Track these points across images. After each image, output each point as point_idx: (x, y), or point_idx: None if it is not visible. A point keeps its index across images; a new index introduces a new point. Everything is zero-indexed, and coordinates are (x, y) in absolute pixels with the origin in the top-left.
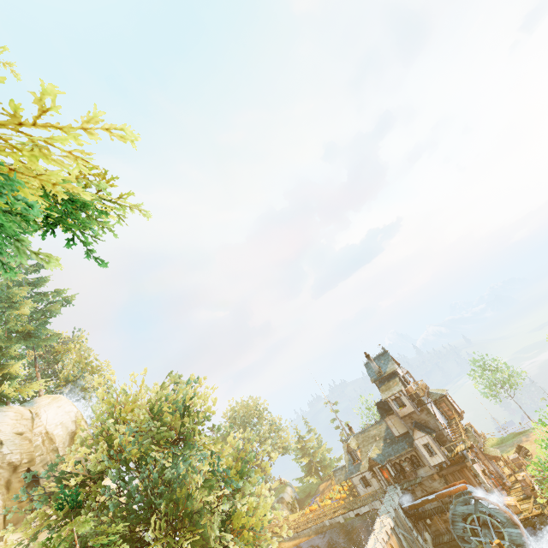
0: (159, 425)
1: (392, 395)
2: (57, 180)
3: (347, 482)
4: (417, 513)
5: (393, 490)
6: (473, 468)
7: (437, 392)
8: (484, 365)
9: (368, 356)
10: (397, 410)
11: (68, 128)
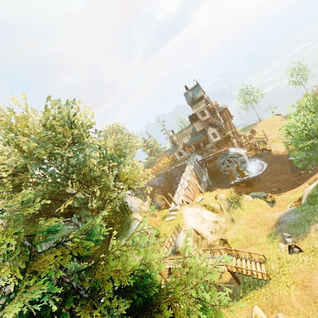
0: (55, 135)
1: (200, 110)
2: None
3: (170, 156)
4: (204, 162)
5: (193, 155)
6: (232, 141)
7: (222, 107)
8: (246, 91)
9: (187, 88)
10: (201, 118)
11: None
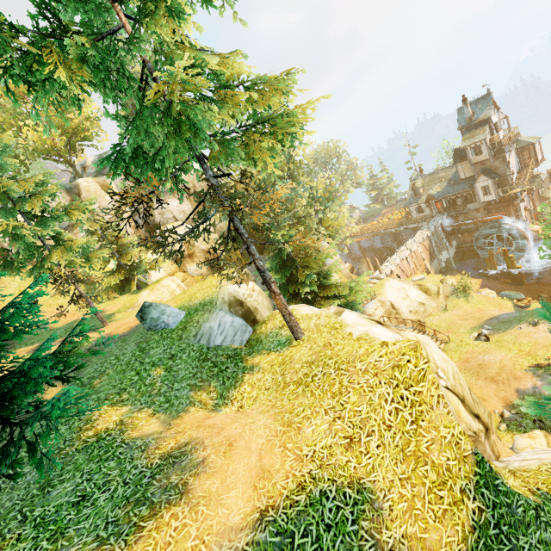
0: None
1: (473, 143)
2: (307, 117)
3: (405, 209)
4: (452, 230)
5: (440, 216)
6: (519, 206)
7: (526, 140)
8: None
9: (465, 100)
10: (471, 158)
11: (312, 101)
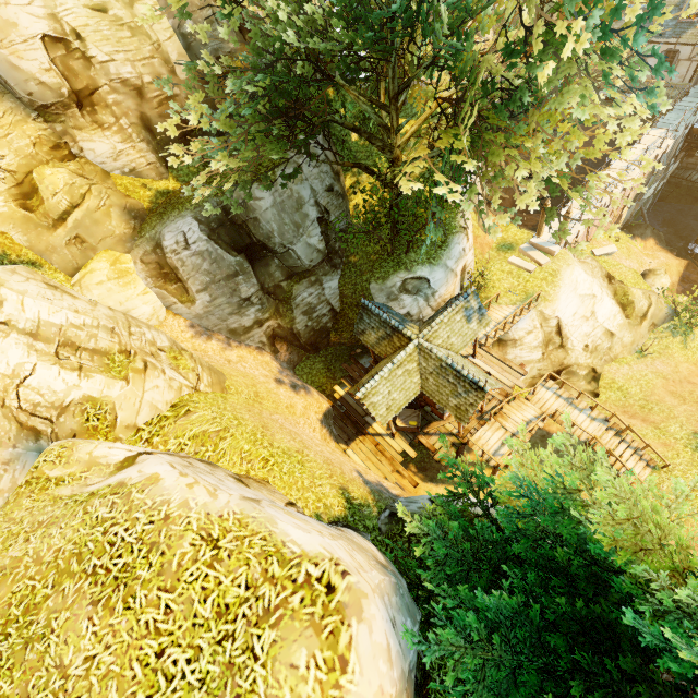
0: None
1: None
2: None
3: None
4: None
5: None
6: None
7: None
8: None
9: None
10: None
11: None
